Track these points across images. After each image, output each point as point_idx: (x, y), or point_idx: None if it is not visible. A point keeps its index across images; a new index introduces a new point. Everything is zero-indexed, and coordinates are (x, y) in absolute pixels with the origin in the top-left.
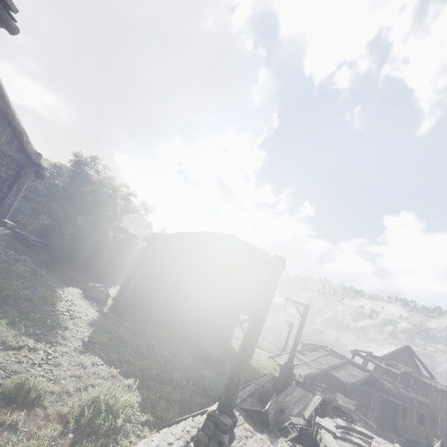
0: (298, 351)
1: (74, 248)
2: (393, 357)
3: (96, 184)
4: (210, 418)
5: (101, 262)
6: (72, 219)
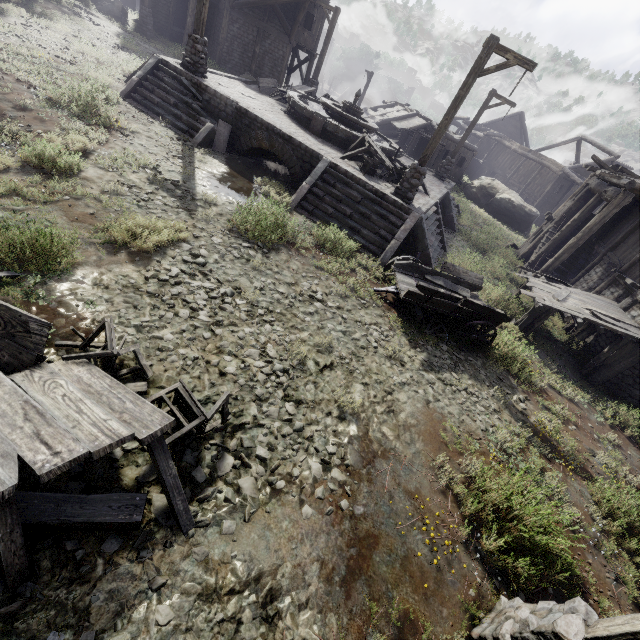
0: (372, 109)
1: None
2: (495, 127)
3: None
4: (190, 38)
5: None
6: None
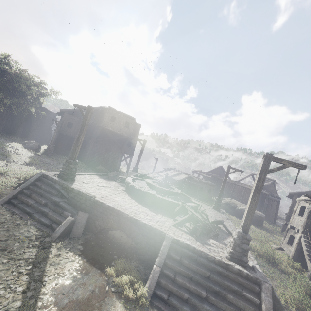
0: (160, 172)
1: (11, 123)
2: (213, 172)
3: (12, 75)
4: (66, 161)
5: (33, 131)
6: (2, 102)
